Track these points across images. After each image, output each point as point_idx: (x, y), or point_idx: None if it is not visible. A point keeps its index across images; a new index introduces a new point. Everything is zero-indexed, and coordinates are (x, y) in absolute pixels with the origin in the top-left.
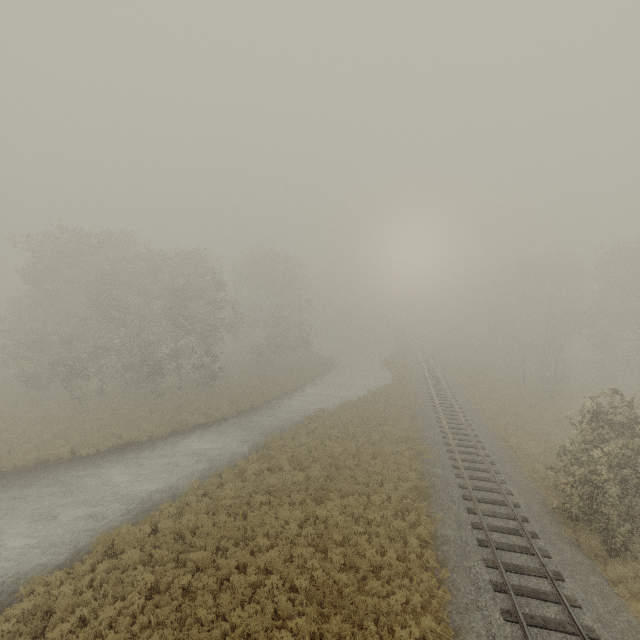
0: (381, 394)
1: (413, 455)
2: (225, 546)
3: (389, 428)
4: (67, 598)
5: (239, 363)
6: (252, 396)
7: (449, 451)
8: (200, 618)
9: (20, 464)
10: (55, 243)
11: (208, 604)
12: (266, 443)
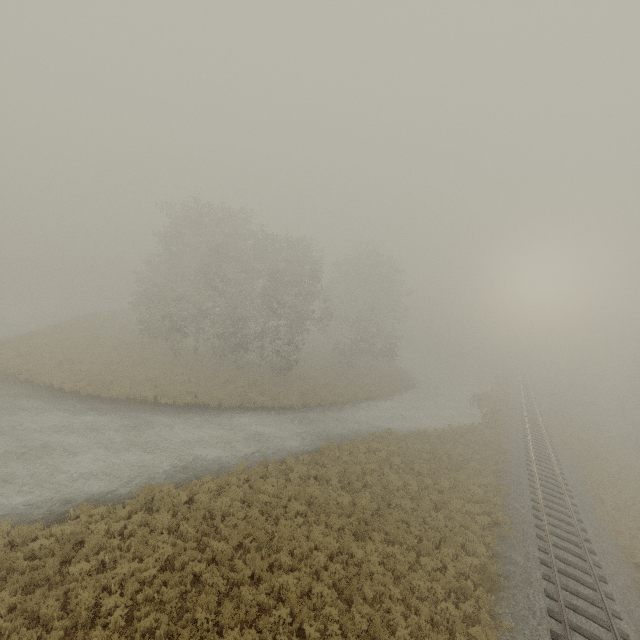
0: (463, 434)
1: (488, 523)
2: (247, 546)
3: (464, 478)
4: (99, 536)
5: (320, 357)
6: (322, 393)
7: (539, 537)
8: (198, 618)
9: (116, 395)
10: (188, 212)
11: (210, 607)
12: (321, 448)
